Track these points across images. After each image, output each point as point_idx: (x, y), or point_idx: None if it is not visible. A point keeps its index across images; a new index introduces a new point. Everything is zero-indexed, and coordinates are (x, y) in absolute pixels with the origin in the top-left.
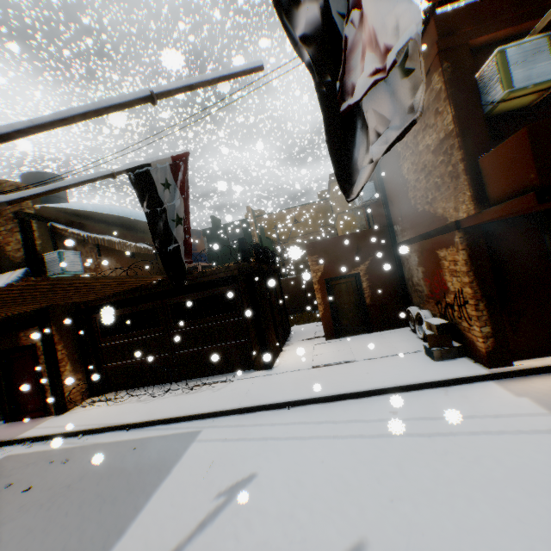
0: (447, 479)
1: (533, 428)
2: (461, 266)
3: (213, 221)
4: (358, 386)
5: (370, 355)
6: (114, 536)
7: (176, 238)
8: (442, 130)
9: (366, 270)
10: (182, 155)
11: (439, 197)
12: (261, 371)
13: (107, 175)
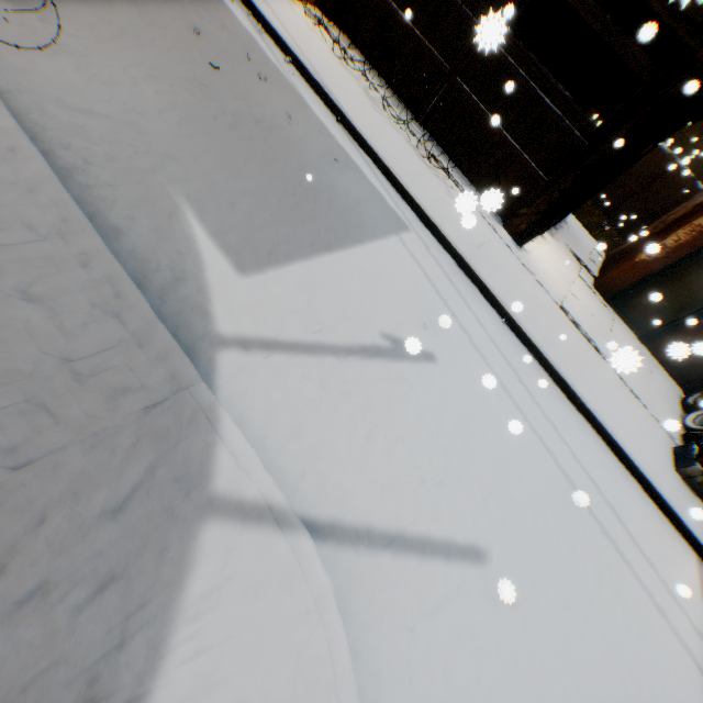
0: (588, 592)
1: (689, 646)
2: None
3: None
4: (588, 396)
5: (623, 373)
6: (282, 256)
7: None
8: None
9: None
10: None
11: None
12: (508, 235)
13: None
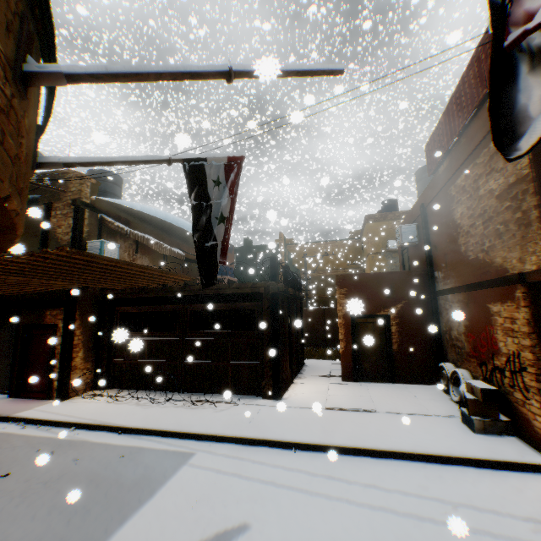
0: None
1: None
2: (520, 325)
3: (246, 241)
4: (379, 442)
5: (394, 408)
6: None
7: (216, 236)
8: (513, 174)
9: (397, 313)
10: (238, 158)
11: (499, 245)
12: (268, 400)
13: (163, 160)
